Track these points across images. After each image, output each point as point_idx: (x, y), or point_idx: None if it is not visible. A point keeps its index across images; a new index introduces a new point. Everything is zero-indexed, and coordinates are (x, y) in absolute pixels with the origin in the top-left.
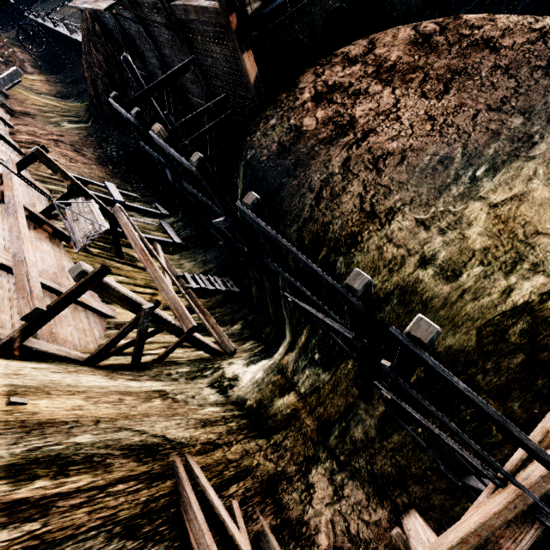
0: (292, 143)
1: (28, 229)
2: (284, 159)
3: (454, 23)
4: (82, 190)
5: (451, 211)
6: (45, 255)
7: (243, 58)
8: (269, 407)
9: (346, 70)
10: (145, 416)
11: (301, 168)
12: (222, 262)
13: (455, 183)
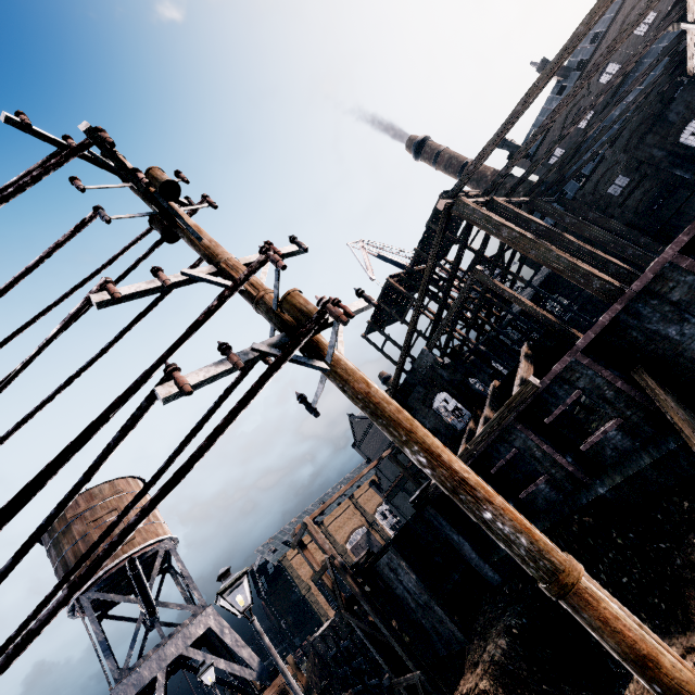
0: None
1: None
2: None
3: None
4: None
5: None
6: None
7: (368, 618)
8: None
9: None
10: None
11: None
12: None
13: None
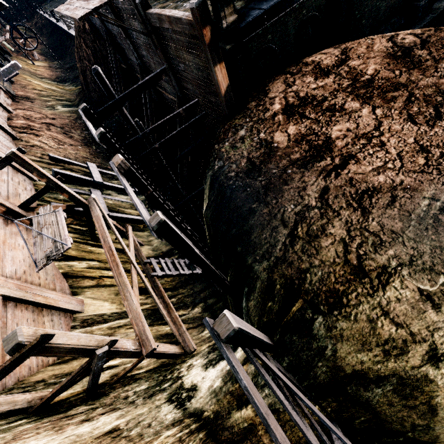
0: (262, 160)
1: (3, 227)
2: (253, 179)
3: (436, 36)
4: (58, 186)
5: None
6: (18, 253)
7: (215, 70)
8: (226, 419)
9: (319, 81)
10: None
11: (272, 194)
12: None
13: None
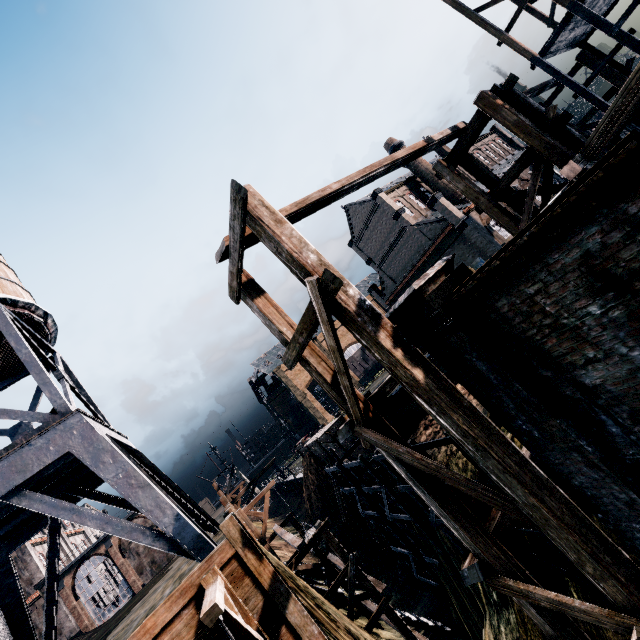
0: None
1: None
2: None
3: None
4: None
5: None
6: None
7: None
8: None
9: None
10: (358, 629)
11: None
12: (428, 608)
13: None
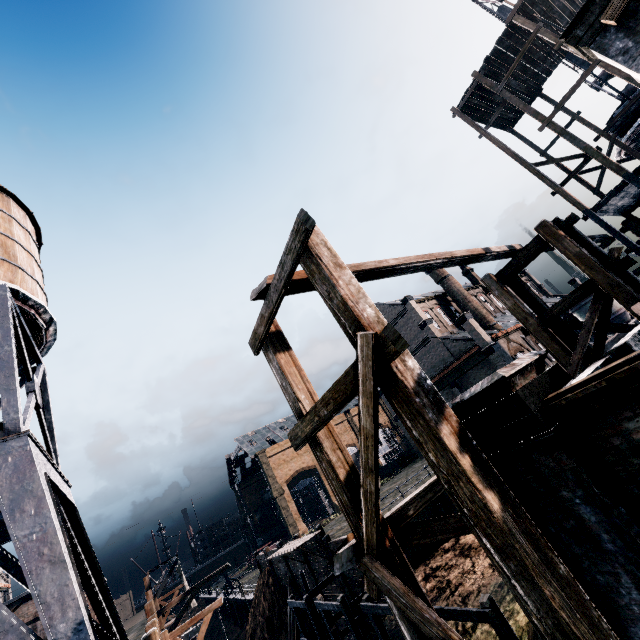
0: None
1: None
2: None
3: None
4: None
5: (507, 609)
6: None
7: None
8: None
9: (443, 556)
10: None
11: None
12: None
13: (508, 593)
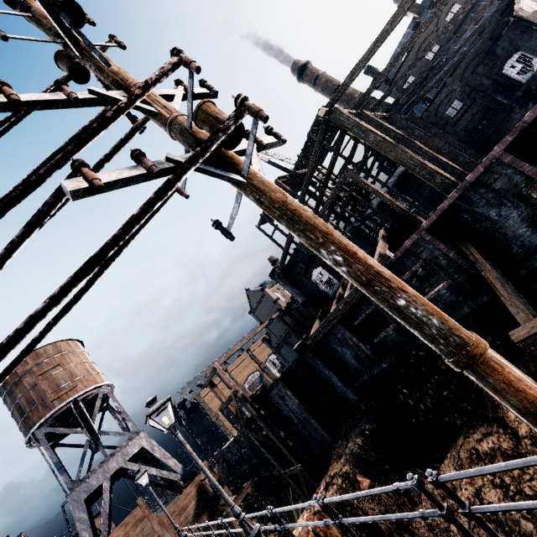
0: None
1: None
2: None
3: None
4: None
5: None
6: None
7: (262, 433)
8: None
9: None
10: None
11: None
12: None
13: None
